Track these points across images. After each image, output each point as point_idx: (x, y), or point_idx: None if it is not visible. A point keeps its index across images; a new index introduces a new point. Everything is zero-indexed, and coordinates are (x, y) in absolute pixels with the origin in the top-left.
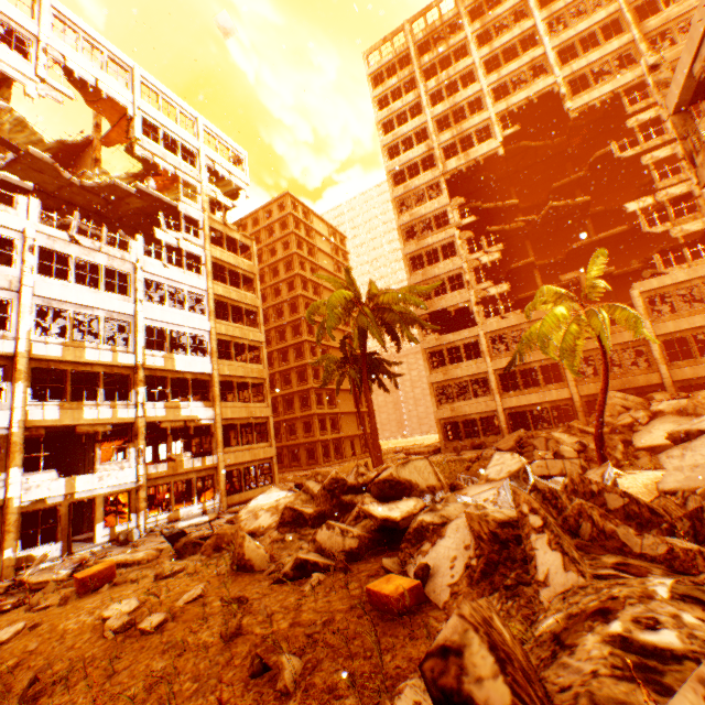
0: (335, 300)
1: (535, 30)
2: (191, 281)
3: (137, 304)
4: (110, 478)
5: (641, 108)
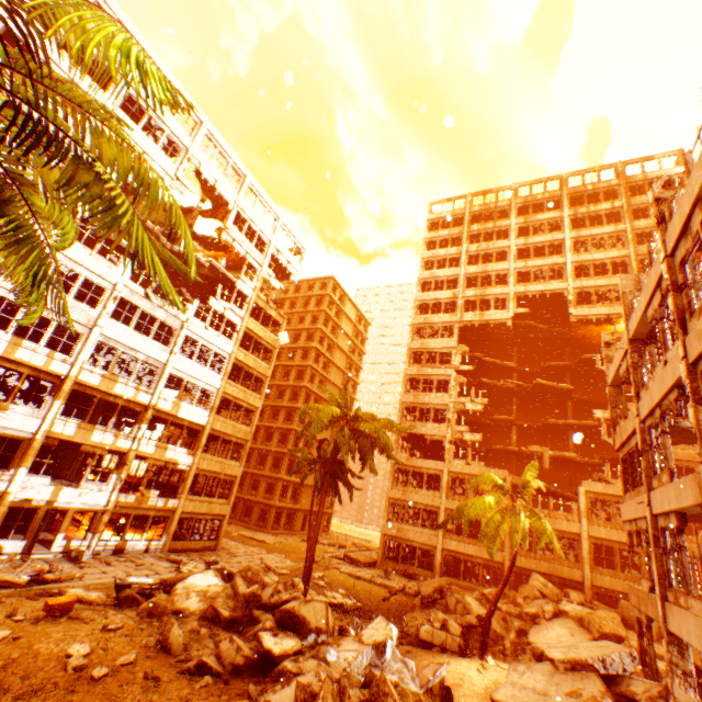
0: (324, 414)
1: (563, 242)
2: (221, 344)
3: (171, 355)
4: (87, 496)
5: None
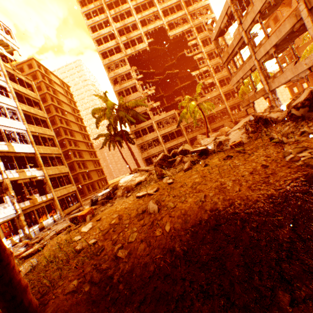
0: (109, 105)
1: None
2: (6, 101)
3: None
4: (0, 214)
5: (191, 39)
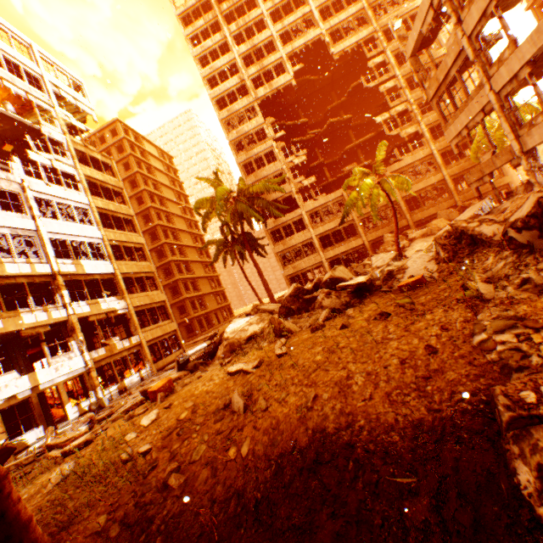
0: (220, 194)
1: None
2: (74, 197)
3: (35, 220)
4: (64, 368)
5: (375, 55)
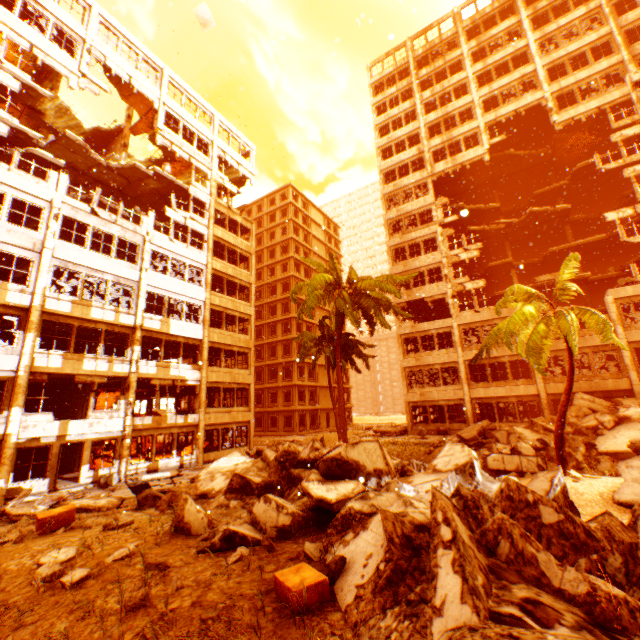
0: (316, 282)
1: (528, 49)
2: (192, 255)
3: (142, 272)
4: (100, 425)
5: (626, 124)
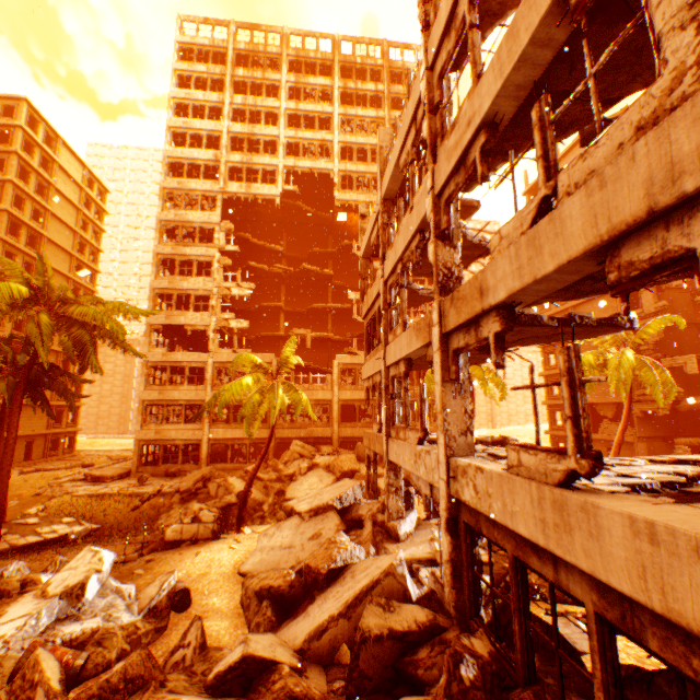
0: None
1: (333, 118)
2: None
3: None
4: None
5: None
